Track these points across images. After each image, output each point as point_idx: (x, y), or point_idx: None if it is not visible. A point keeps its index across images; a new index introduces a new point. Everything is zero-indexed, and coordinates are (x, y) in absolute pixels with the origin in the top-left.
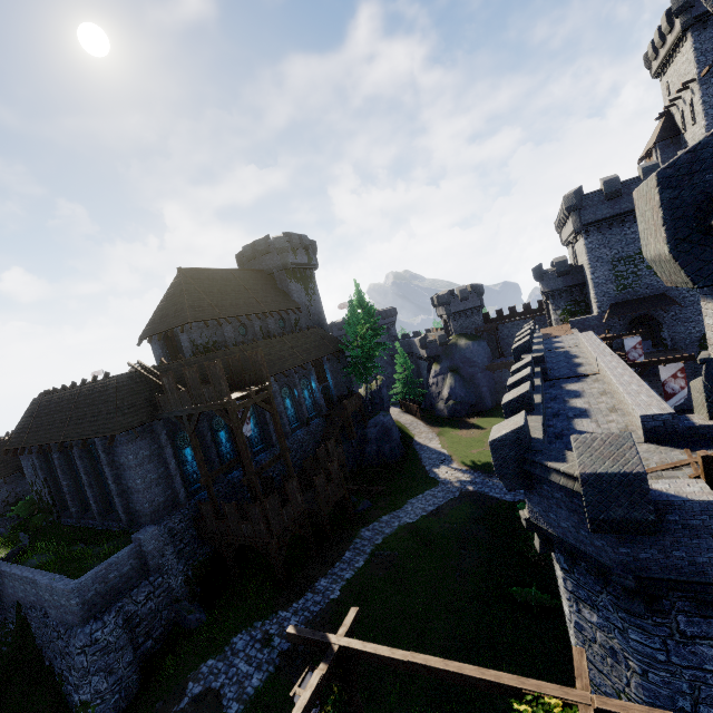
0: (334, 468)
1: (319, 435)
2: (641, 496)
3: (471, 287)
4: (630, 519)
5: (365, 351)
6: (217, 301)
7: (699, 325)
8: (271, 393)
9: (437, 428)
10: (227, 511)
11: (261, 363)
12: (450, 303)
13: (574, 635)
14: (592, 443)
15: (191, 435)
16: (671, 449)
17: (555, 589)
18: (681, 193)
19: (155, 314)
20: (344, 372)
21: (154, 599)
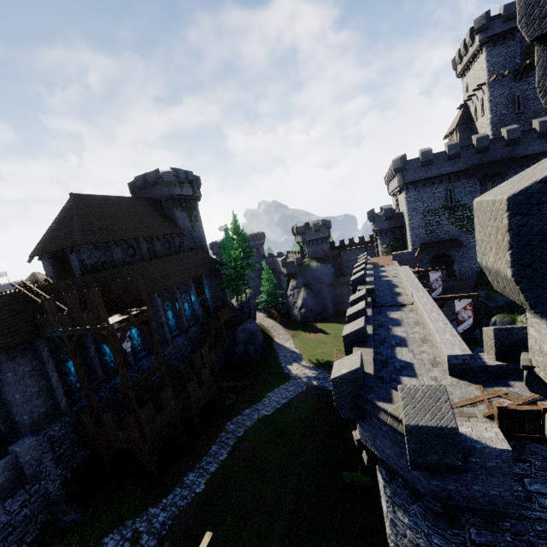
0: (206, 374)
1: (196, 340)
2: (453, 446)
3: (322, 222)
4: (442, 464)
5: (238, 270)
6: (107, 225)
7: (477, 263)
8: (149, 316)
9: (292, 331)
10: (105, 420)
11: (141, 289)
12: (306, 233)
13: (389, 527)
14: (415, 395)
15: (71, 353)
16: (468, 384)
17: (374, 471)
18: (529, 221)
19: (46, 234)
20: (220, 286)
21: (29, 506)
